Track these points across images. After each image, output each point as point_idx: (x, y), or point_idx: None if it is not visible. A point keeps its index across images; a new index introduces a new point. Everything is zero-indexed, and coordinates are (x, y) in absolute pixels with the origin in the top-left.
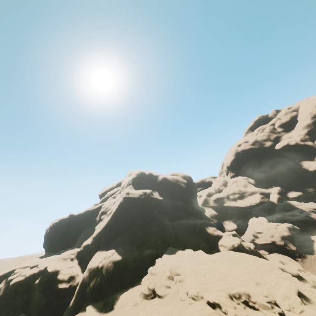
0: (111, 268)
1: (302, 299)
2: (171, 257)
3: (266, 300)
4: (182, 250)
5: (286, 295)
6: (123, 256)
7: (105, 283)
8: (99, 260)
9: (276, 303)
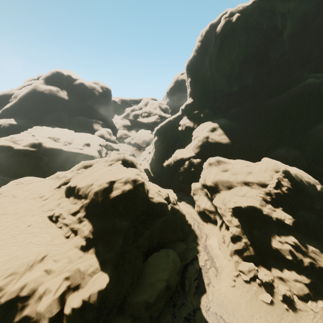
0: (7, 126)
1: (85, 145)
2: (46, 127)
3: (64, 141)
4: None
5: (79, 143)
6: (18, 123)
7: (2, 133)
8: (0, 121)
9: (70, 143)
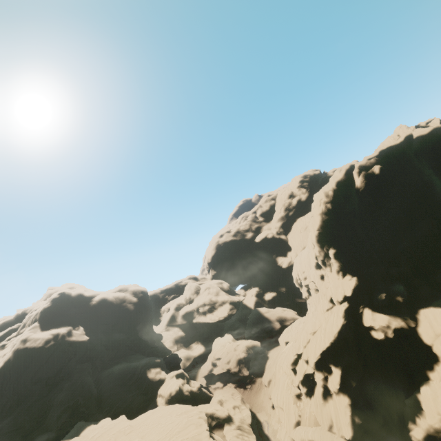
0: None
1: None
2: None
3: None
4: (104, 417)
5: None
6: None
7: None
8: None
9: None
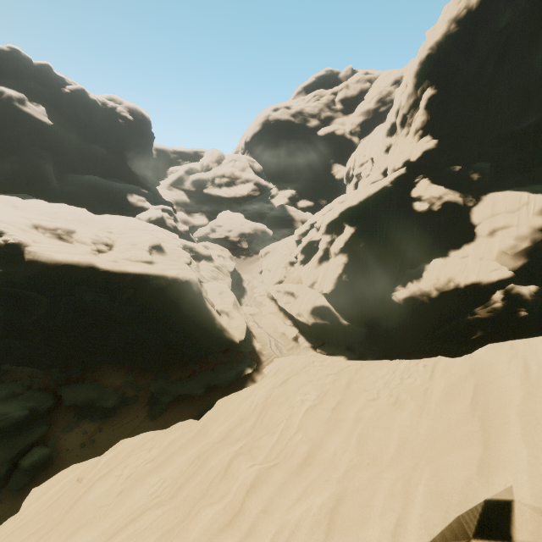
0: None
1: (154, 250)
2: (2, 196)
3: (92, 238)
4: None
5: (134, 243)
6: None
7: None
8: None
9: (109, 245)
